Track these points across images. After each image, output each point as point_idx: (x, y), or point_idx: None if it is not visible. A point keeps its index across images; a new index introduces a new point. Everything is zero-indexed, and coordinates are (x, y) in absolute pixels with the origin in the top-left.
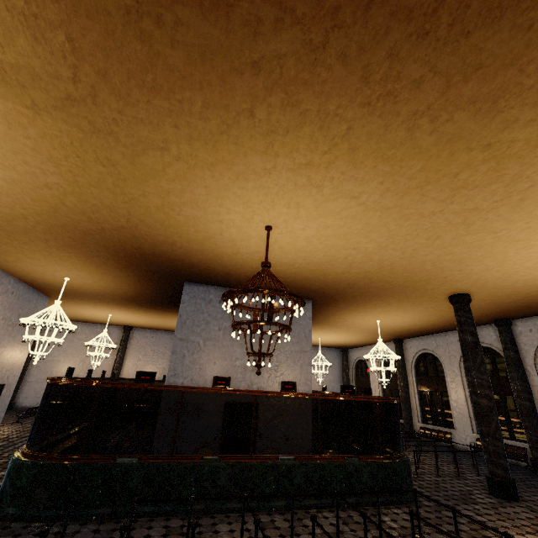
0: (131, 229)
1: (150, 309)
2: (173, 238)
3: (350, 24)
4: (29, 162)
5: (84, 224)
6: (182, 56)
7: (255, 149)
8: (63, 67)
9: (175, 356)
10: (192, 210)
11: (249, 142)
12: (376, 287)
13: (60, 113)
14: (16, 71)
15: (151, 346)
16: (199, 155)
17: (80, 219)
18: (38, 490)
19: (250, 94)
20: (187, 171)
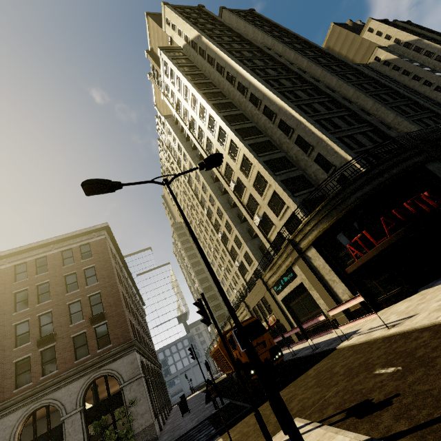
0: None
1: None
2: None
3: None
4: None
5: None
6: None
7: None
8: None
9: None
10: None
11: None
12: None
13: None
14: None
15: None
16: None
17: None
18: None
19: None
20: None
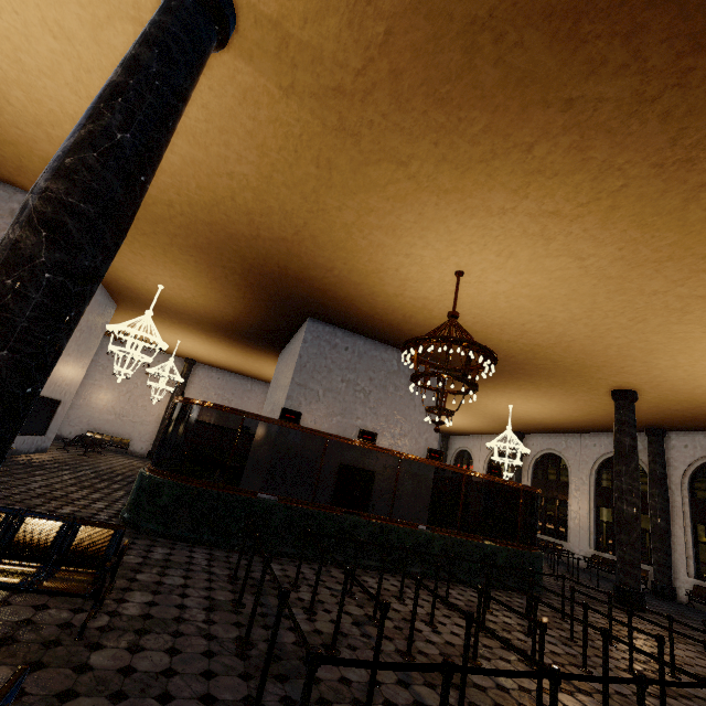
0: (293, 243)
1: (238, 343)
2: (335, 263)
3: (694, 87)
4: (231, 145)
5: (238, 227)
6: (497, 76)
7: (507, 185)
8: (357, 57)
9: (290, 402)
10: (384, 236)
11: (505, 177)
12: (535, 365)
13: (314, 101)
14: (300, 49)
15: (216, 389)
16: (439, 178)
17: (238, 220)
18: (181, 511)
19: (543, 129)
20: (412, 192)
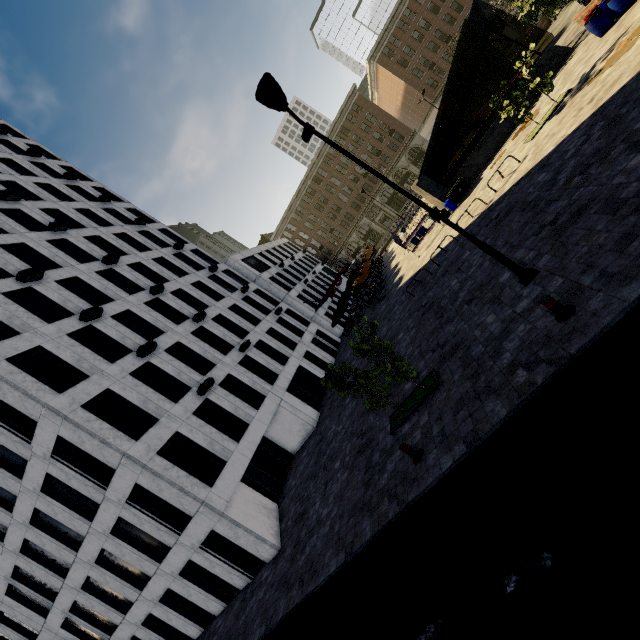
0: None
1: None
2: None
3: None
4: None
5: None
6: None
7: None
8: None
9: None
10: None
11: None
12: None
13: None
14: None
15: None
16: None
17: None
18: None
19: None
20: None
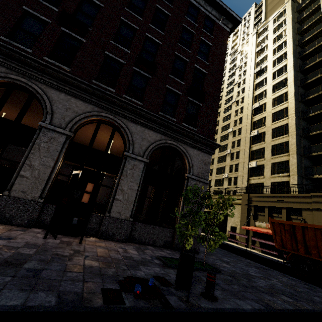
0: None
1: None
2: None
3: None
4: None
5: None
6: None
7: None
8: None
9: None
10: None
11: None
12: None
13: None
14: None
15: None
16: None
17: None
18: None
19: None
20: None
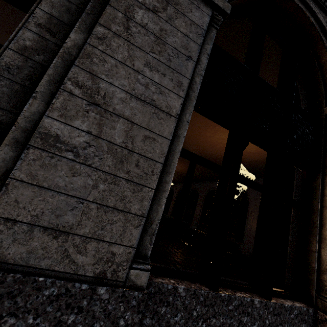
0: None
1: None
2: None
3: None
4: None
5: None
6: None
7: None
8: None
9: None
10: None
11: None
12: None
13: None
14: None
15: None
16: None
17: None
18: None
19: None
20: None
